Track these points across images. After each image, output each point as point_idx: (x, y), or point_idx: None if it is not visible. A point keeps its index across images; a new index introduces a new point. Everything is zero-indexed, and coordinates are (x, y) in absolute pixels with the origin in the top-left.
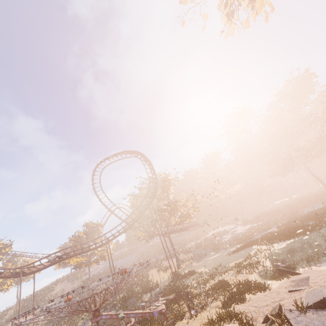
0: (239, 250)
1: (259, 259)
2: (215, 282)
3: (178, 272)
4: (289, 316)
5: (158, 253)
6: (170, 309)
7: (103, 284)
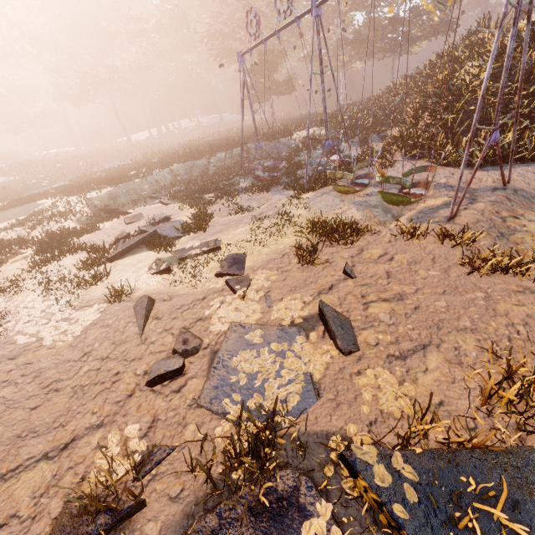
0: (5, 209)
1: (69, 208)
2: None
3: None
4: (145, 229)
5: None
6: None
7: None
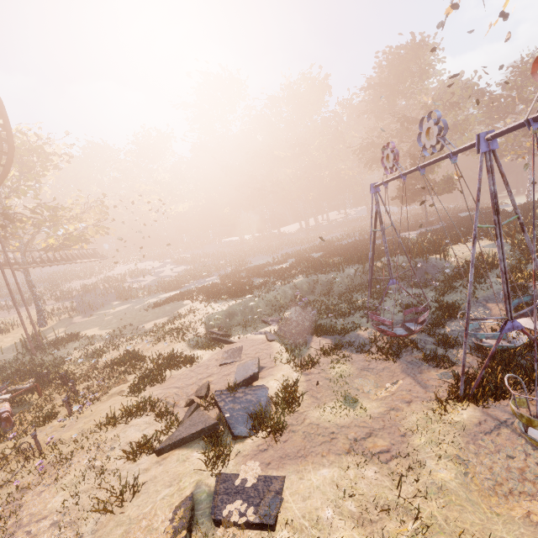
0: (163, 305)
1: (192, 322)
2: (119, 354)
3: (40, 335)
4: (219, 398)
5: None
6: (20, 405)
7: None
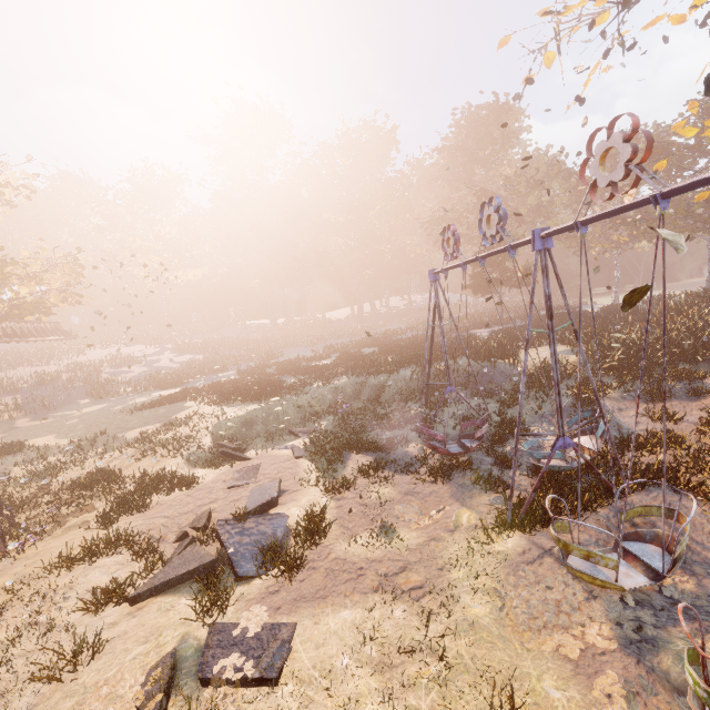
0: (155, 406)
1: (194, 431)
2: (84, 472)
3: None
4: (222, 530)
5: None
6: None
7: None
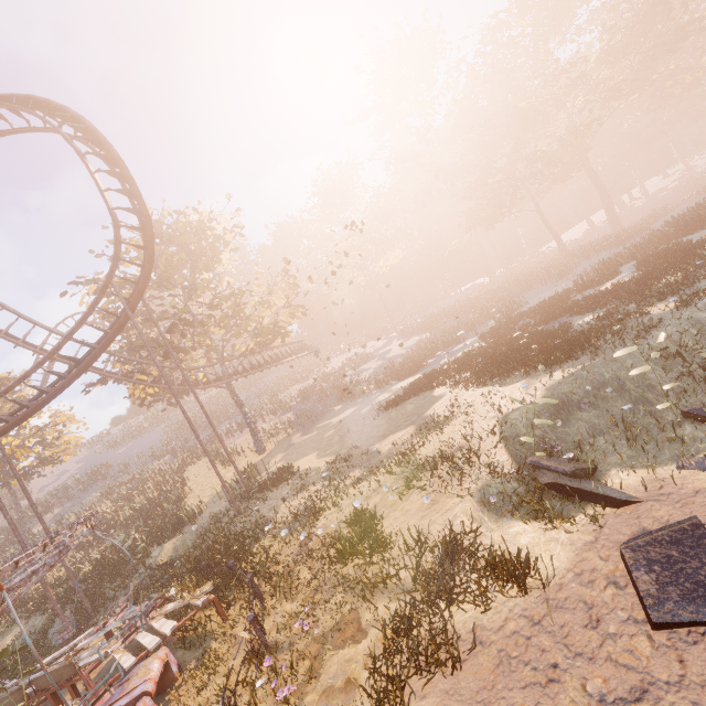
0: (400, 402)
1: (468, 438)
2: (343, 515)
3: (251, 471)
4: None
5: (217, 420)
6: (192, 646)
7: (73, 514)
